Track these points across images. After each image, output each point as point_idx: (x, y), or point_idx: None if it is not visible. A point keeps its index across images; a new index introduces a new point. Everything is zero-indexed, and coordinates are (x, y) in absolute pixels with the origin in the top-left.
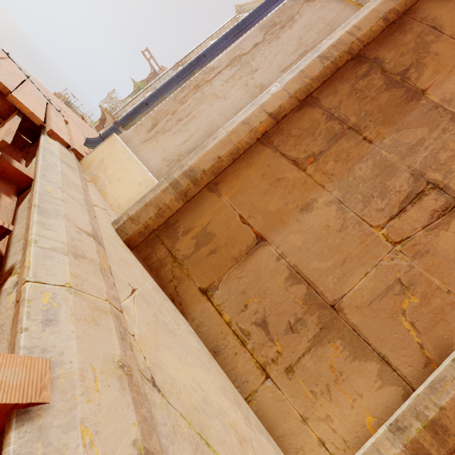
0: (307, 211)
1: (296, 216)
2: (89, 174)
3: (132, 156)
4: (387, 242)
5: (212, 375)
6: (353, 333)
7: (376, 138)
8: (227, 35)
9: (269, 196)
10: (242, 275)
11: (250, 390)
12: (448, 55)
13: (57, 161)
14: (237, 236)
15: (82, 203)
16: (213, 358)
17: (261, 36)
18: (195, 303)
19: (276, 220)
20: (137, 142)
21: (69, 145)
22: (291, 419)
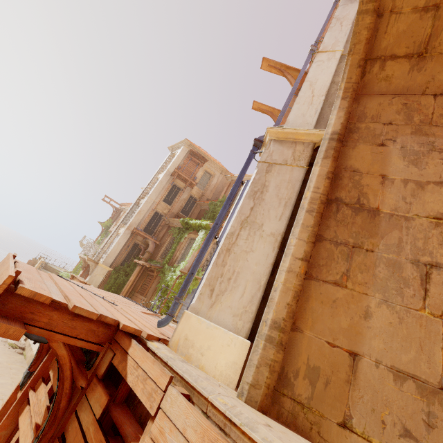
0: (369, 317)
1: (365, 324)
2: (180, 355)
3: (209, 323)
4: (435, 317)
5: None
6: None
7: (373, 247)
8: (225, 206)
9: (336, 317)
10: (361, 394)
11: None
12: (373, 184)
13: (183, 365)
14: (336, 360)
15: (230, 396)
16: None
17: (252, 202)
18: (344, 441)
19: (354, 334)
20: (205, 309)
21: (159, 338)
22: None
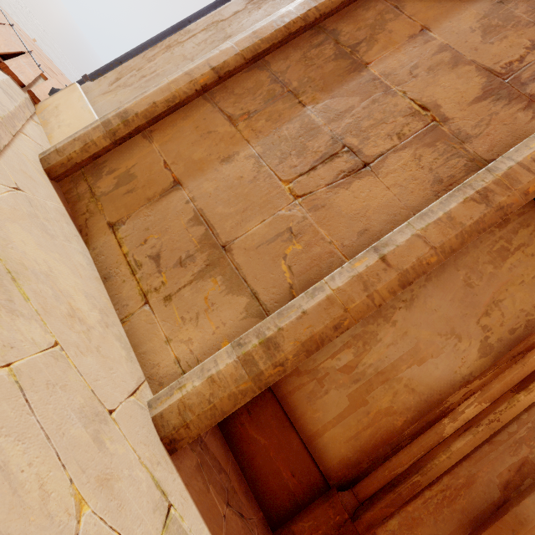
0: (227, 162)
1: (216, 166)
2: (41, 118)
3: (87, 105)
4: (291, 195)
5: (84, 282)
6: (235, 271)
7: (310, 102)
8: (217, 4)
9: (196, 146)
10: (150, 214)
11: (128, 313)
12: (400, 33)
13: None
14: (157, 179)
15: None
16: (102, 283)
17: (244, 5)
18: (101, 235)
19: (196, 168)
20: (97, 94)
21: (23, 84)
22: (156, 340)
